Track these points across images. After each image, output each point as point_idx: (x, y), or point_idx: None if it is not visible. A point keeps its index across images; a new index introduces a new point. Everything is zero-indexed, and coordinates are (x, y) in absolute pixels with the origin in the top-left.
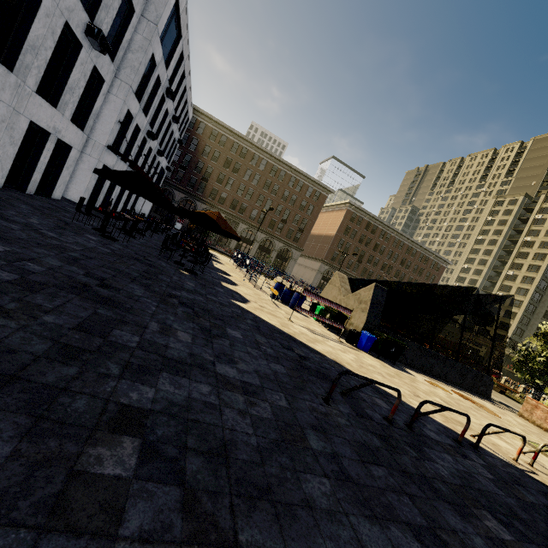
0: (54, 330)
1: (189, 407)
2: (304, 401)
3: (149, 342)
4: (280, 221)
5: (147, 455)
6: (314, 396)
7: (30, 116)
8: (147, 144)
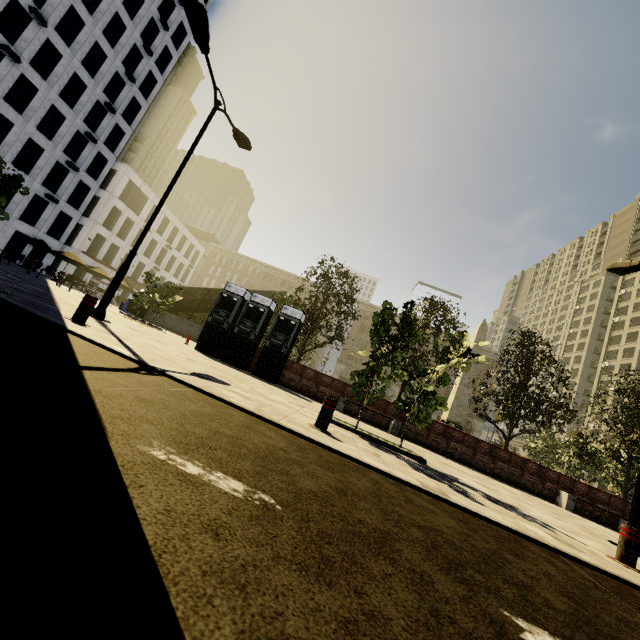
0: None
1: None
2: None
3: None
4: None
5: None
6: None
7: (16, 228)
8: (135, 259)
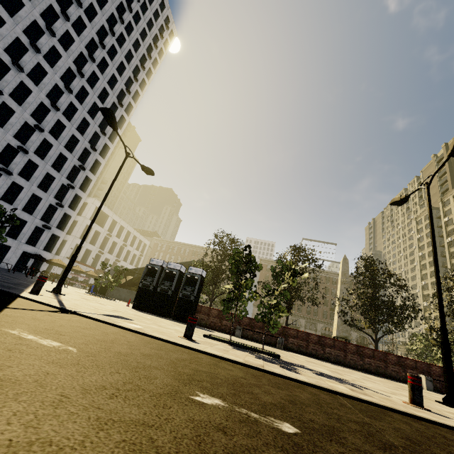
0: None
1: None
2: None
3: None
4: None
5: None
6: None
7: (23, 250)
8: (103, 257)
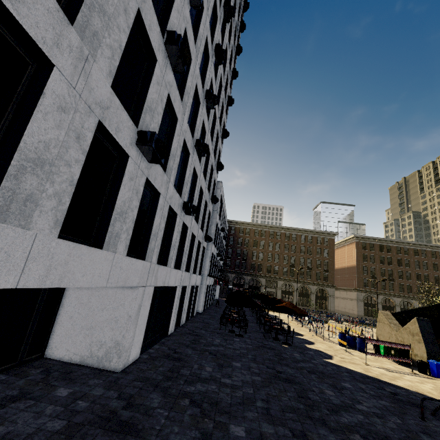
0: (296, 399)
1: (362, 424)
2: (409, 419)
3: (322, 398)
4: (306, 269)
5: (365, 439)
6: (414, 417)
7: (191, 284)
8: (216, 259)
